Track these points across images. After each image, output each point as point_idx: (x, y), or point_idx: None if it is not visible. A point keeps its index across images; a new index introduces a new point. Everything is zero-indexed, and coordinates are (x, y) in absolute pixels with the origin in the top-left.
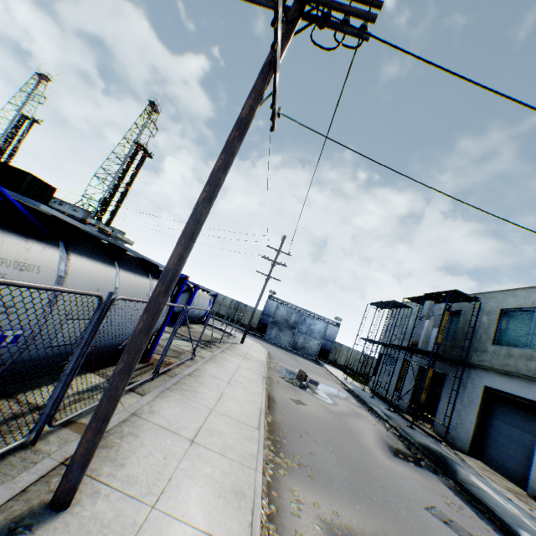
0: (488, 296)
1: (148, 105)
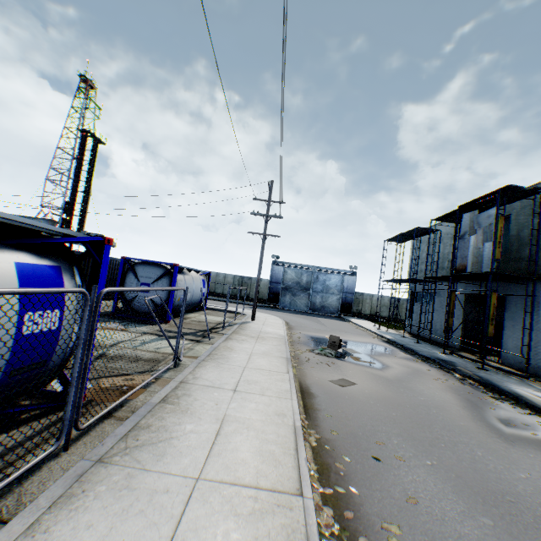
0: None
1: (81, 82)
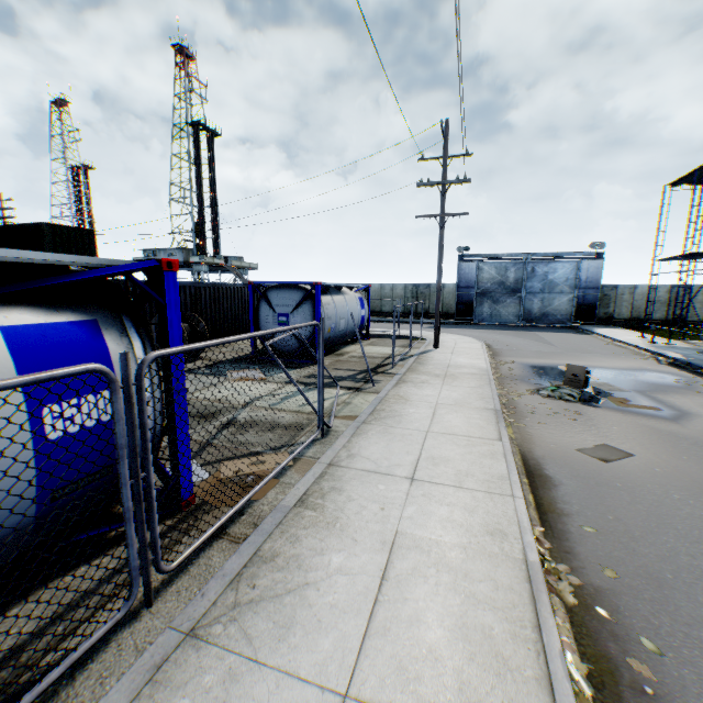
0: None
1: (176, 56)
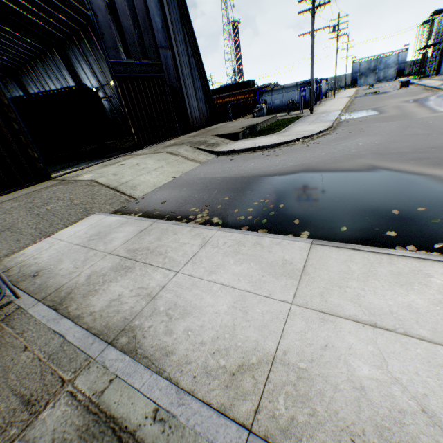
0: None
1: None
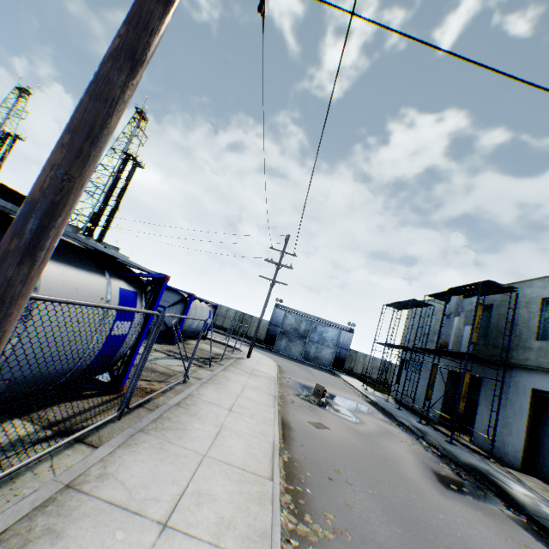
0: (524, 286)
1: (135, 113)
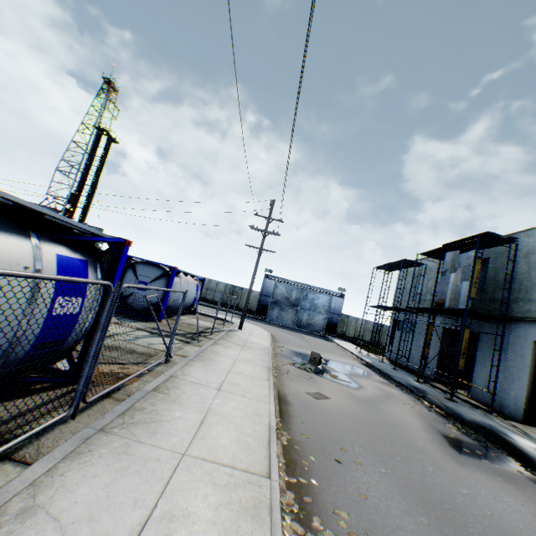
0: (524, 236)
1: (104, 84)
